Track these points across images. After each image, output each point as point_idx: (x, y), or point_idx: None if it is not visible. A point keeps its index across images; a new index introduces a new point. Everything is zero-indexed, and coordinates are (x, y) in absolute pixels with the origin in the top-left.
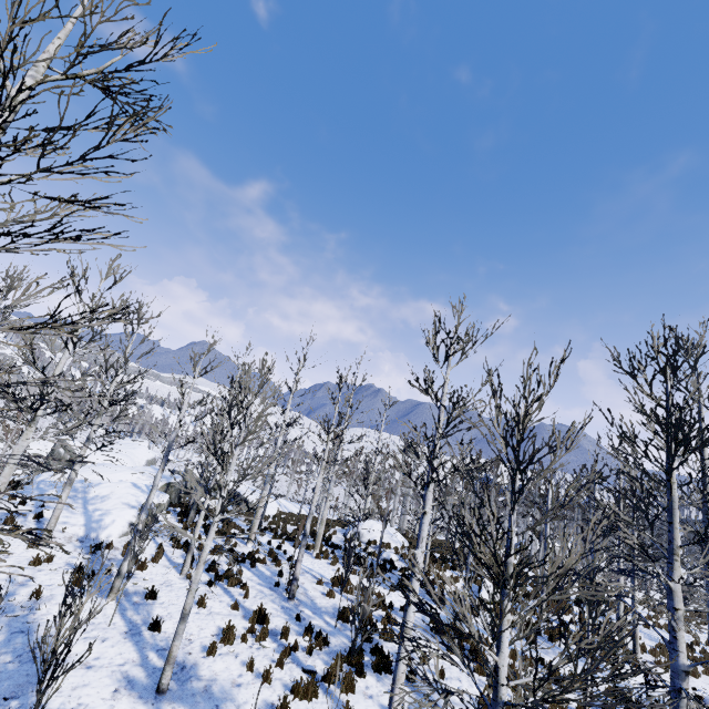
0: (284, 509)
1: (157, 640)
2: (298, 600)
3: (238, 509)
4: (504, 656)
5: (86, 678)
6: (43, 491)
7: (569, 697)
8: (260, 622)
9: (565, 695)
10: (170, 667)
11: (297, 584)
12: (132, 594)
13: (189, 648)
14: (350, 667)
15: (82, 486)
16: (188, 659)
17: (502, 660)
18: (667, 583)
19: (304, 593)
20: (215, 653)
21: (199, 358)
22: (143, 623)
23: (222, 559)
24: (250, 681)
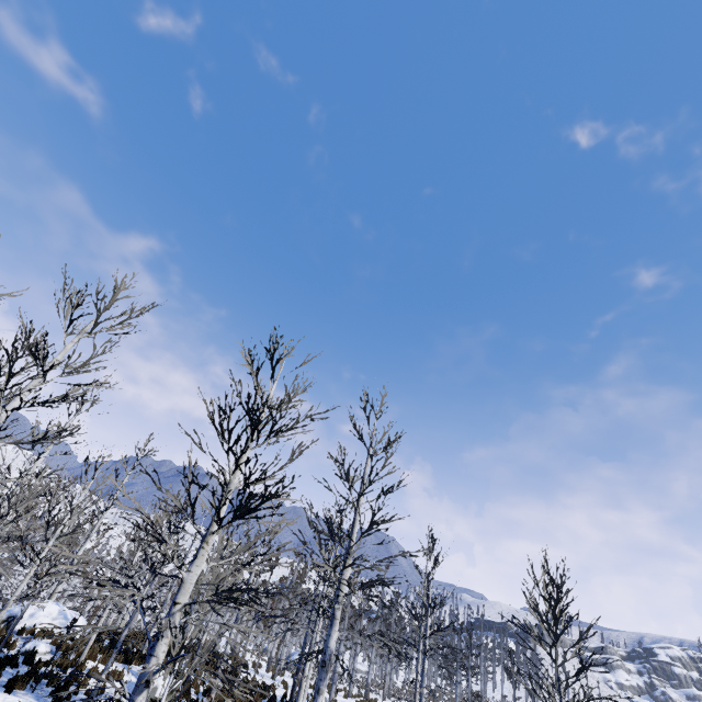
0: None
1: None
2: None
3: None
4: None
5: None
6: None
7: None
8: None
9: None
10: None
11: None
12: None
13: None
14: None
15: None
16: None
17: None
18: (181, 573)
19: None
20: None
21: None
22: None
23: None
24: None
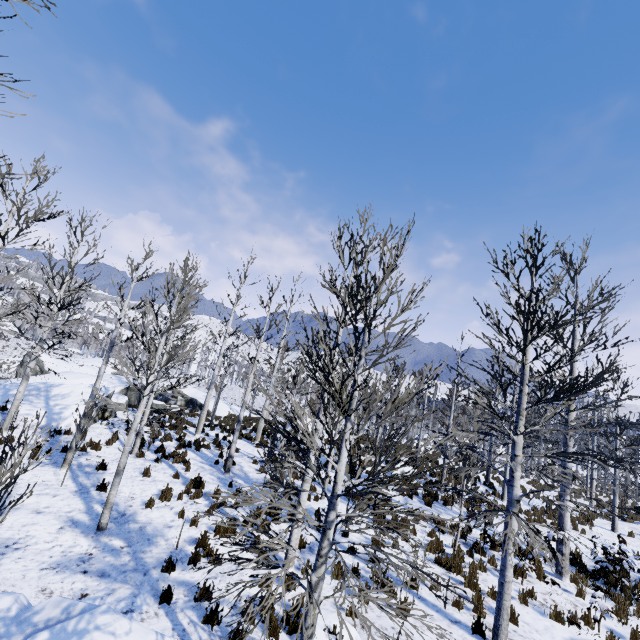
0: (236, 412)
1: (103, 497)
2: (233, 474)
3: (195, 412)
4: (342, 464)
5: (36, 519)
6: (8, 390)
7: (448, 539)
8: (197, 486)
9: (445, 538)
10: (107, 511)
11: (232, 460)
12: (85, 466)
13: (131, 503)
14: (269, 517)
15: (45, 387)
16: (129, 510)
17: (340, 467)
18: (512, 437)
19: (239, 469)
20: (153, 506)
21: (138, 266)
22: (92, 485)
23: (171, 445)
24: (181, 525)
